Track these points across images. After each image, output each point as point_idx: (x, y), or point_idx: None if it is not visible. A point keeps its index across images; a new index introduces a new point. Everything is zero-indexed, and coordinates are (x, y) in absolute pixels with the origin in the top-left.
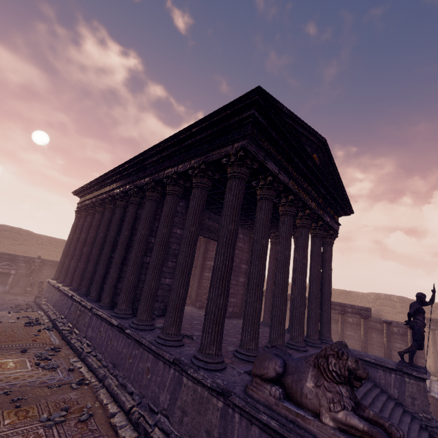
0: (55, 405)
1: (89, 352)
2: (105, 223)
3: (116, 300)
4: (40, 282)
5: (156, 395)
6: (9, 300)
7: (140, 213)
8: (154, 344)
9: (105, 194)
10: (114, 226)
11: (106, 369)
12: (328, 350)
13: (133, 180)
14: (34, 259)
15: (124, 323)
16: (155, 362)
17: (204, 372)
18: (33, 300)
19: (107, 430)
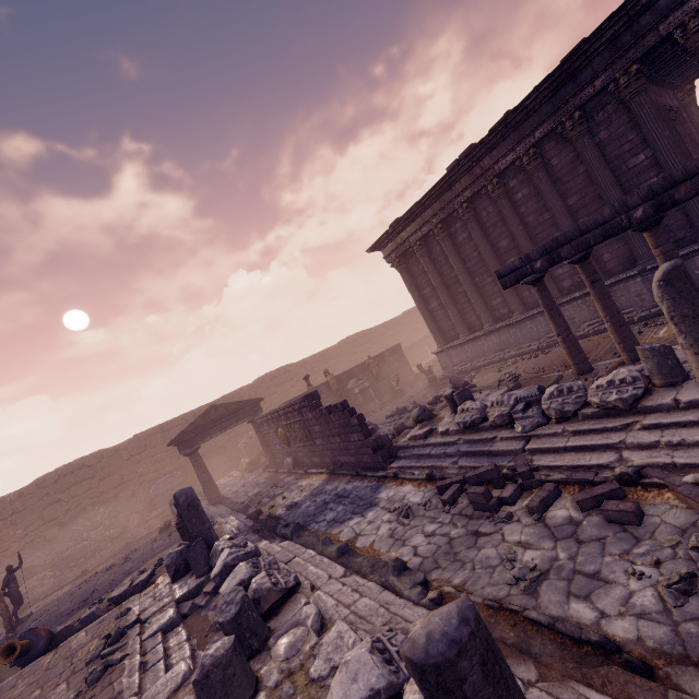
0: None
1: None
2: (512, 213)
3: None
4: (418, 365)
5: None
6: (411, 398)
7: (605, 136)
8: None
9: (468, 189)
10: (553, 194)
11: None
12: None
13: (554, 110)
14: (367, 362)
15: None
16: None
17: None
18: (432, 384)
19: None
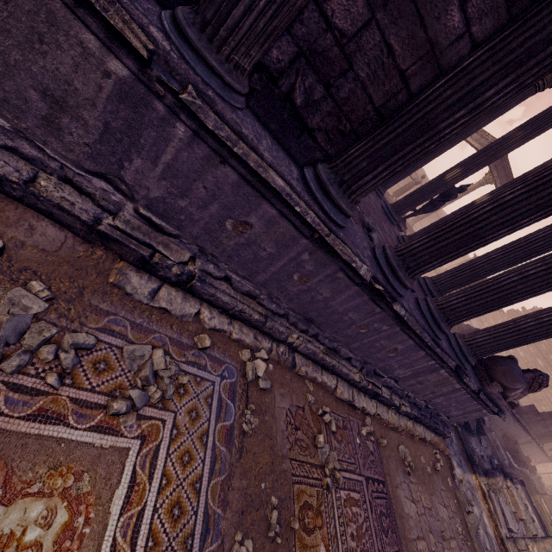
0: (301, 449)
1: (188, 261)
2: None
3: (295, 89)
4: None
5: (391, 369)
6: None
7: None
8: (439, 345)
9: None
10: None
11: (287, 323)
12: (545, 383)
13: None
14: None
15: (378, 272)
16: (414, 349)
17: (473, 379)
18: None
19: (343, 408)
